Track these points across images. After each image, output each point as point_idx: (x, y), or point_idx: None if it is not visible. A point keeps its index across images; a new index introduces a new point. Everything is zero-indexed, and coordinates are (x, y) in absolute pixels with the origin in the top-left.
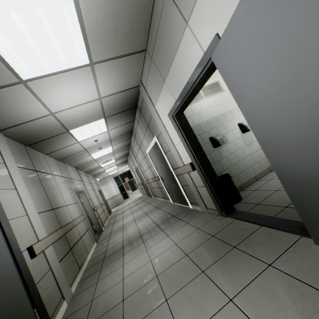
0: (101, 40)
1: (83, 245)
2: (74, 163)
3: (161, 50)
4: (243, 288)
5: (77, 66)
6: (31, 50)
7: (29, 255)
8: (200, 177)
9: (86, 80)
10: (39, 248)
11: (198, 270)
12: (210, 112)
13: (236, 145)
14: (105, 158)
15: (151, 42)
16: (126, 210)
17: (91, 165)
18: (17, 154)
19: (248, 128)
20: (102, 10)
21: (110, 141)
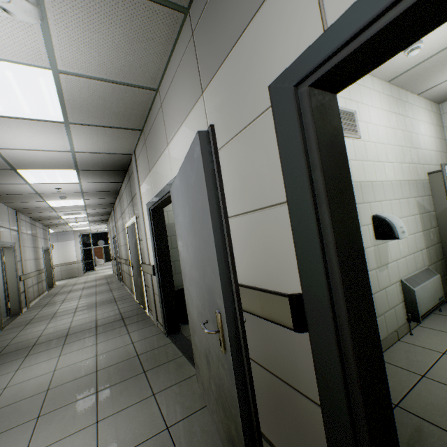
0: (84, 110)
1: None
2: (13, 204)
3: (152, 143)
4: (116, 413)
5: (46, 119)
6: None
7: None
8: (157, 284)
9: (57, 133)
10: None
11: (94, 390)
12: None
13: None
14: (70, 210)
15: (147, 129)
16: (76, 289)
17: (44, 212)
18: None
19: None
20: (89, 92)
21: (83, 194)
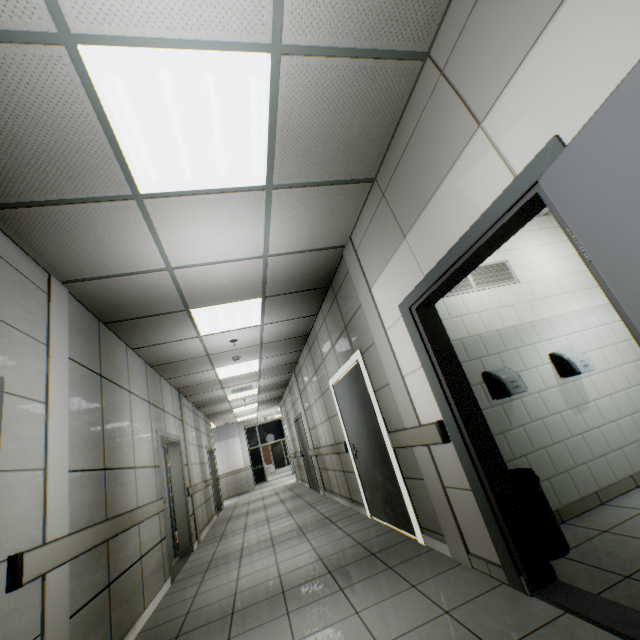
0: (299, 147)
1: (139, 581)
2: (177, 379)
3: (408, 178)
4: None
5: (243, 186)
6: (172, 143)
7: (6, 580)
8: (462, 462)
9: (251, 216)
10: (36, 564)
11: None
12: (485, 319)
13: (544, 401)
14: (240, 382)
15: (389, 166)
16: (255, 509)
17: (209, 390)
18: (79, 333)
19: (576, 367)
20: (316, 95)
21: (260, 348)
